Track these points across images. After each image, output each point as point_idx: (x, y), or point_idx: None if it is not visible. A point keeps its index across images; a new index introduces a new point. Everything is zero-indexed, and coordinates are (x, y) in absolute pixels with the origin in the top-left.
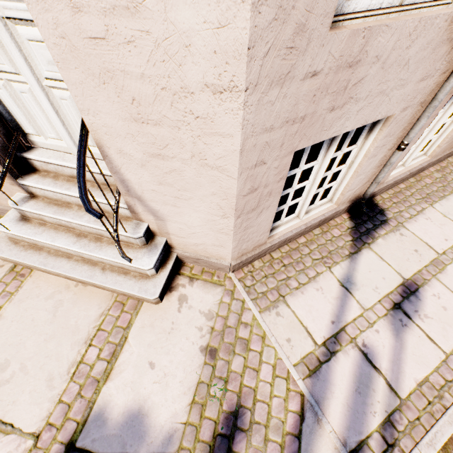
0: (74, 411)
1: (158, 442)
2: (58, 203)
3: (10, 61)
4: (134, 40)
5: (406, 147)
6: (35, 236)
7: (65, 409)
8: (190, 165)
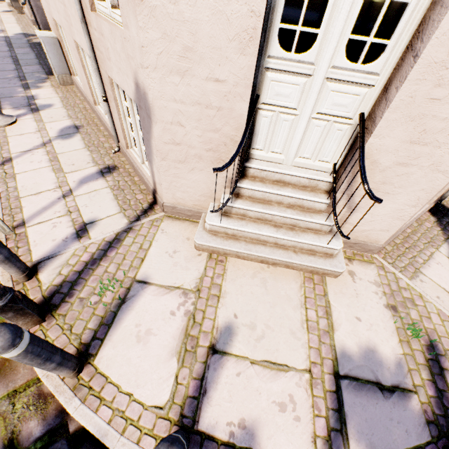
0: (324, 353)
1: (393, 367)
2: (260, 201)
3: (298, 101)
4: None
5: None
6: (243, 227)
7: (317, 352)
8: (422, 170)
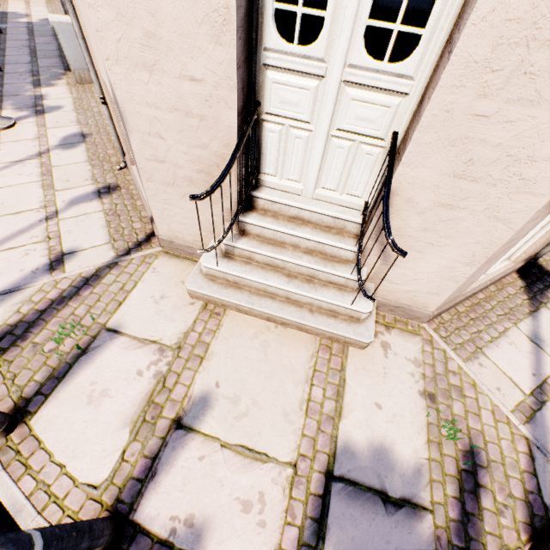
0: (320, 444)
1: (410, 475)
2: (270, 242)
3: (311, 112)
4: (515, 121)
5: None
6: (246, 273)
7: (311, 442)
8: (475, 216)
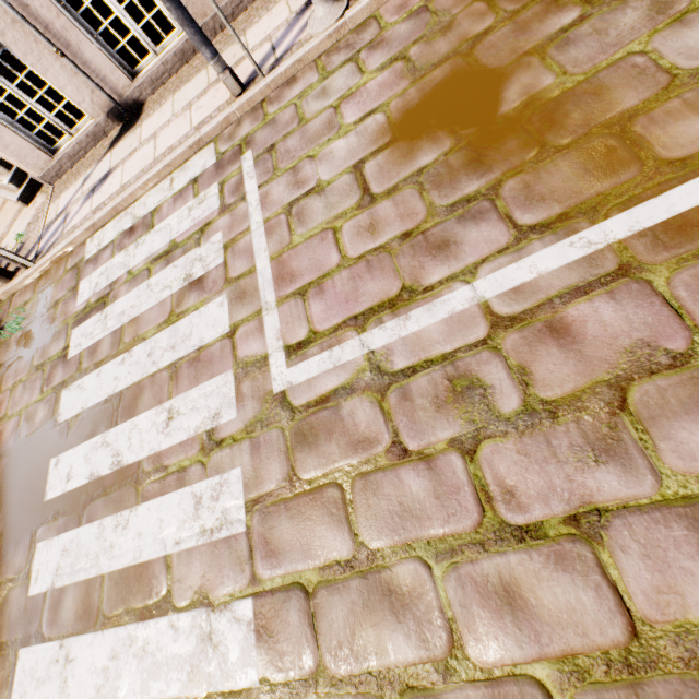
0: None
1: None
2: None
3: None
4: None
5: (84, 48)
6: None
7: None
8: None
